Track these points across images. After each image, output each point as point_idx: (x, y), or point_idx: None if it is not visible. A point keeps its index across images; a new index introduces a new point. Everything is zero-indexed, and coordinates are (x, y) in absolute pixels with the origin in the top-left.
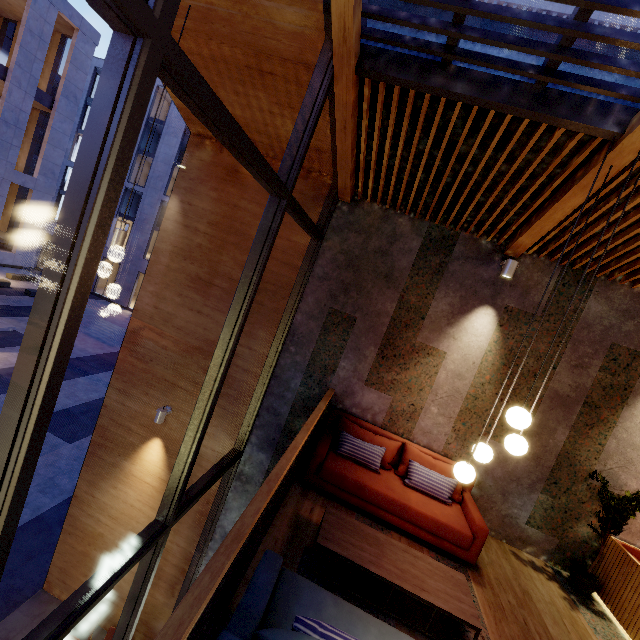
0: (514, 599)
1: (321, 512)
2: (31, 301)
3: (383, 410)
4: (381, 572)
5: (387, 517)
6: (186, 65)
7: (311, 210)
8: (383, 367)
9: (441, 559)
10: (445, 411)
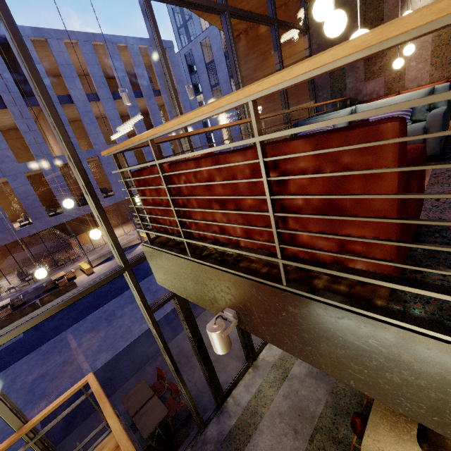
0: None
1: None
2: None
3: (381, 87)
4: None
5: None
6: (233, 9)
7: (296, 21)
8: (370, 65)
9: None
10: (421, 59)
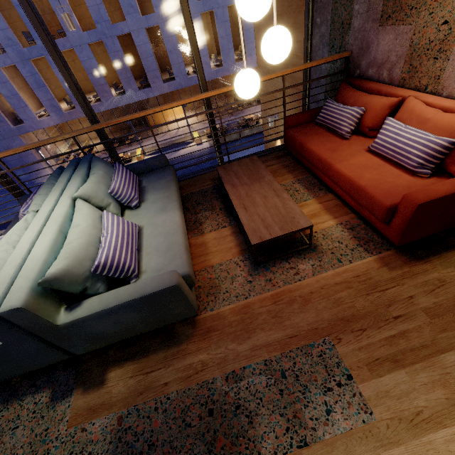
0: (432, 304)
1: (276, 168)
2: None
3: (400, 56)
4: (230, 190)
5: (323, 178)
6: None
7: None
8: None
9: (361, 228)
10: None
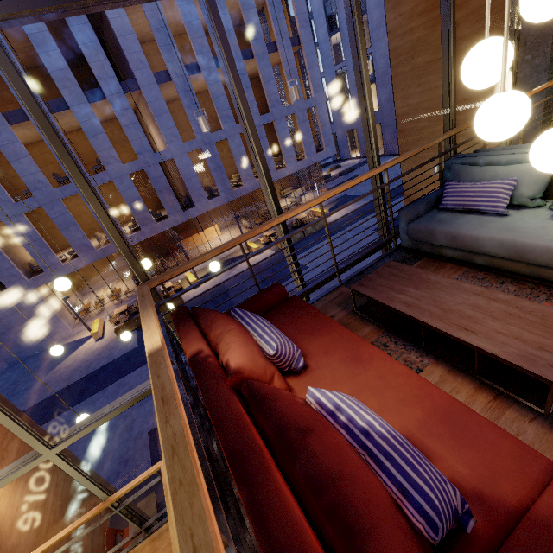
0: None
1: None
2: (344, 178)
3: None
4: None
5: None
6: None
7: None
8: None
9: None
10: None
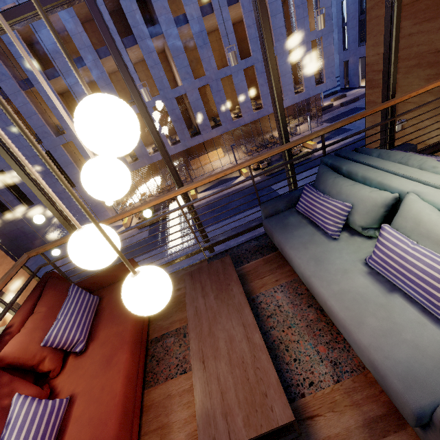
0: None
1: None
2: (344, 109)
3: None
4: None
5: None
6: None
7: None
8: None
9: None
10: None
